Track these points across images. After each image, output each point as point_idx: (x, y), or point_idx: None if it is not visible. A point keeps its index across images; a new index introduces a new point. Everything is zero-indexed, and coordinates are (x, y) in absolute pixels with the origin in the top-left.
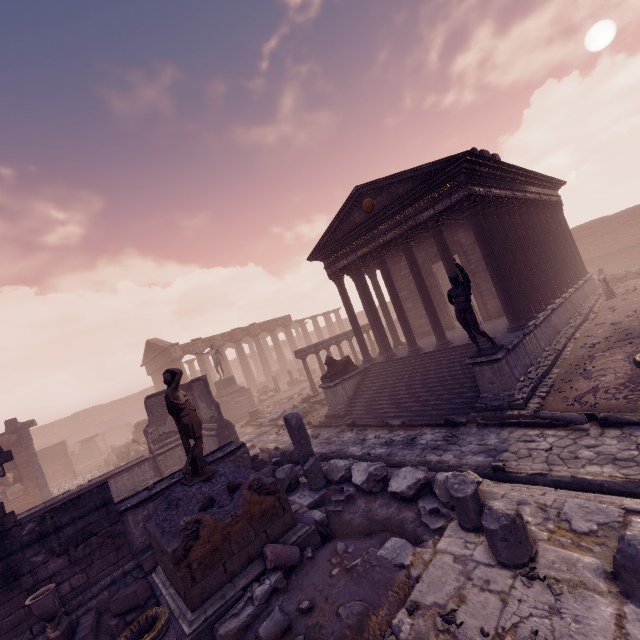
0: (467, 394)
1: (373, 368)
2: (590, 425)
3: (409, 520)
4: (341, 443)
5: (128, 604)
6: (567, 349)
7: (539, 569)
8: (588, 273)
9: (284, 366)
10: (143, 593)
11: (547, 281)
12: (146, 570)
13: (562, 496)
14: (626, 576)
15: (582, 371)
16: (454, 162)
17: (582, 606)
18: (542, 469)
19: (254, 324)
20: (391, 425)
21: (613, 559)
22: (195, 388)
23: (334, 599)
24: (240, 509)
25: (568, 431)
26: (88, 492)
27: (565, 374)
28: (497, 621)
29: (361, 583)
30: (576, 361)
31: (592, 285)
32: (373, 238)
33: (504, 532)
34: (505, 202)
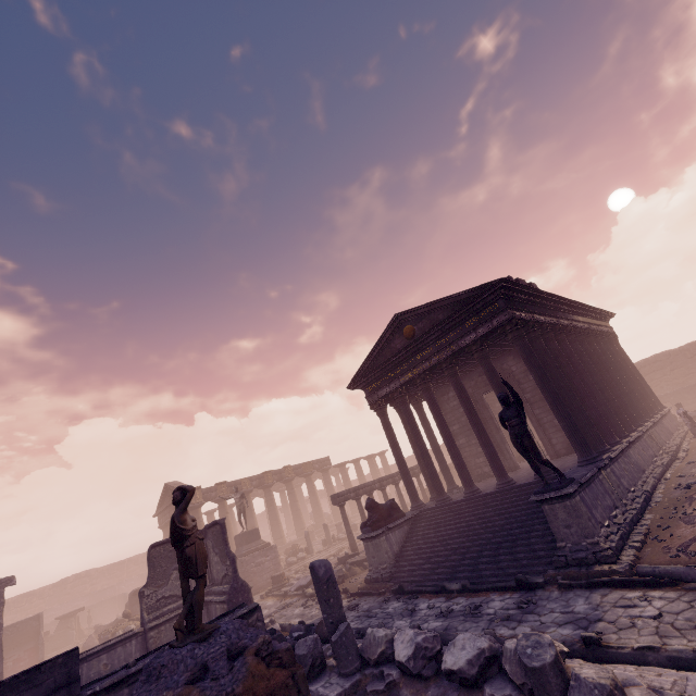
0: (541, 545)
1: (424, 515)
2: None
3: None
4: (384, 615)
5: None
6: (658, 491)
7: None
8: (665, 407)
9: (320, 520)
10: None
11: (616, 412)
12: None
13: (685, 678)
14: None
15: (681, 515)
16: (490, 288)
17: None
18: (652, 642)
19: (288, 466)
20: (448, 590)
21: None
22: (210, 536)
23: None
24: (240, 684)
25: (679, 591)
26: (51, 662)
27: (661, 519)
28: None
29: None
30: (672, 504)
31: (673, 421)
32: (416, 364)
33: None
34: (551, 328)
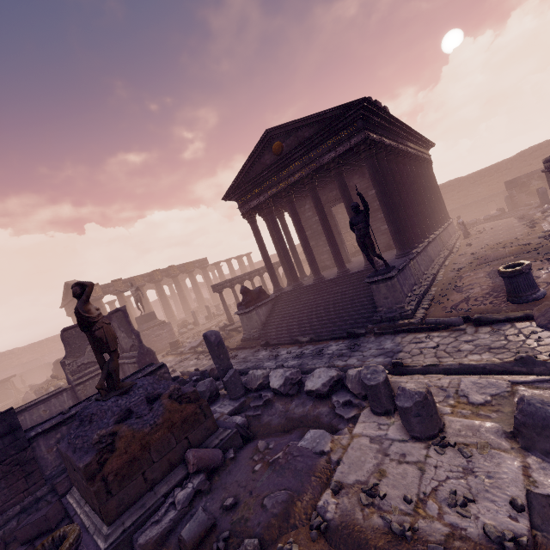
0: (365, 310)
1: (283, 296)
2: (466, 326)
3: (324, 414)
4: (257, 360)
5: (37, 529)
6: (440, 273)
7: (448, 438)
8: (450, 218)
9: (202, 303)
10: (55, 515)
11: (423, 220)
12: (60, 493)
13: (454, 379)
14: (526, 432)
15: (454, 287)
16: (353, 107)
17: (492, 463)
18: (433, 361)
19: (173, 266)
20: (301, 342)
21: (514, 419)
22: (114, 319)
23: (258, 492)
24: (160, 418)
25: (449, 332)
26: None
27: (441, 291)
28: (418, 488)
29: (284, 474)
30: (448, 281)
31: (453, 228)
32: (282, 179)
33: (417, 408)
34: (392, 151)
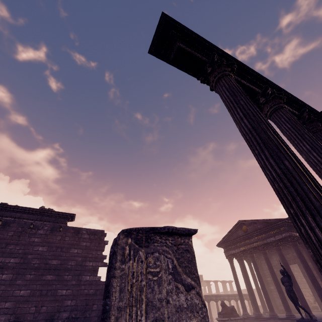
0: None
1: (248, 319)
2: None
3: None
4: None
5: None
6: None
7: None
8: None
9: None
10: None
11: None
12: None
13: None
14: None
15: None
16: (280, 221)
17: None
18: None
19: None
20: None
21: None
22: None
23: None
24: None
25: None
26: None
27: None
28: None
29: None
30: None
31: None
32: (247, 243)
33: None
34: None
